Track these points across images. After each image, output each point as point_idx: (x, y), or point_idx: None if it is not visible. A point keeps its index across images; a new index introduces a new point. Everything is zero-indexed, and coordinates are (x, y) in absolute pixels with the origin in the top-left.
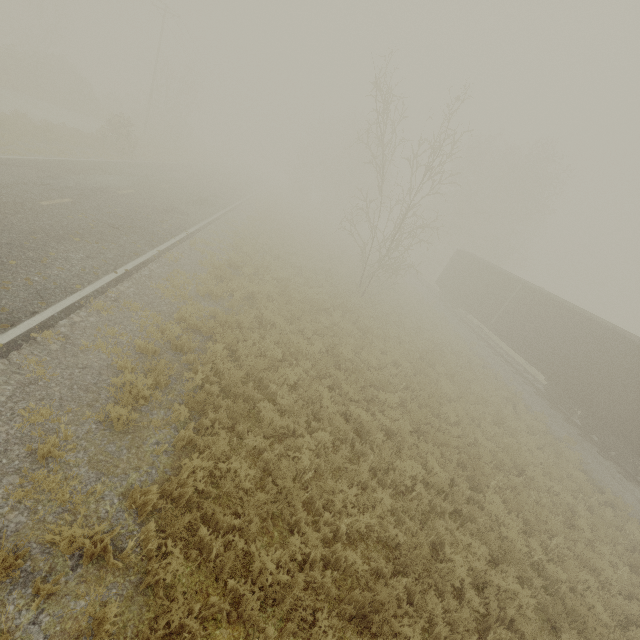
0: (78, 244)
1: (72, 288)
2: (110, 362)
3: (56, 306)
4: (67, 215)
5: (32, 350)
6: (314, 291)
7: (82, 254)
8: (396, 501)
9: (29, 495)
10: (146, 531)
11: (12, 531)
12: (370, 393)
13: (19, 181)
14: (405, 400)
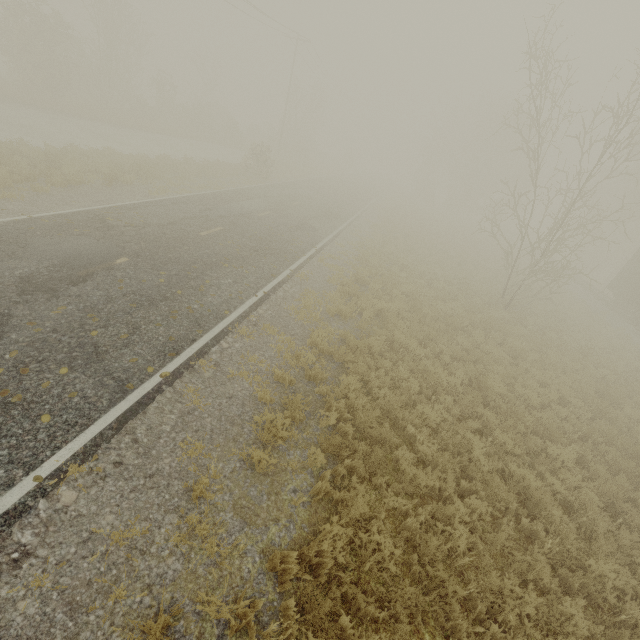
0: (227, 270)
1: (222, 314)
2: (251, 392)
3: (209, 333)
4: (219, 243)
5: (191, 378)
6: (448, 305)
7: (230, 279)
8: (590, 617)
9: (184, 540)
10: (286, 606)
11: (170, 579)
12: (532, 443)
13: (186, 216)
14: (583, 456)
